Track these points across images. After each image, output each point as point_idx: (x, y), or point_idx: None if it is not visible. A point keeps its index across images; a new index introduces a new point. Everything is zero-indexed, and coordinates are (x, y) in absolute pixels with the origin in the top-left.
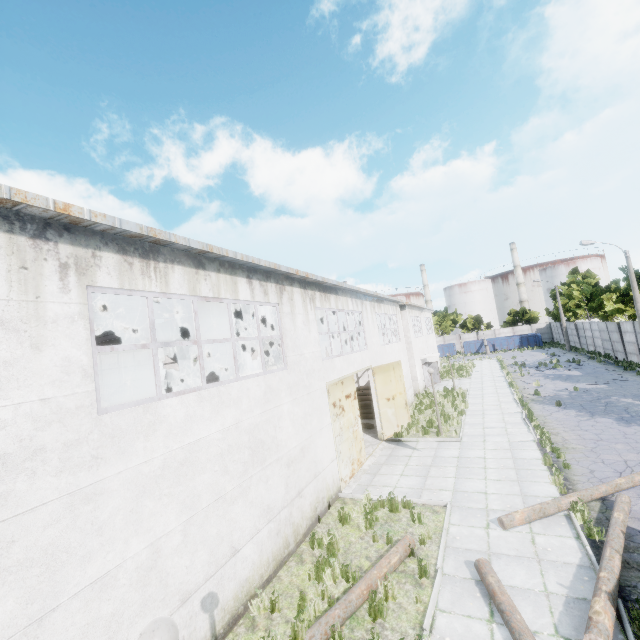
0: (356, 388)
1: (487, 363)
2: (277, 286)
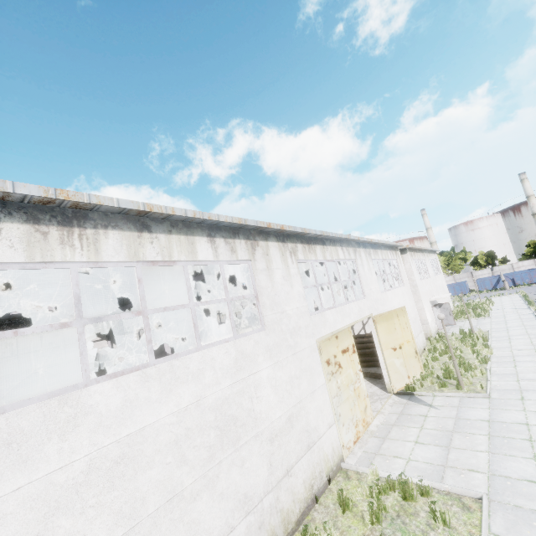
0: (361, 335)
1: (508, 299)
2: (248, 242)
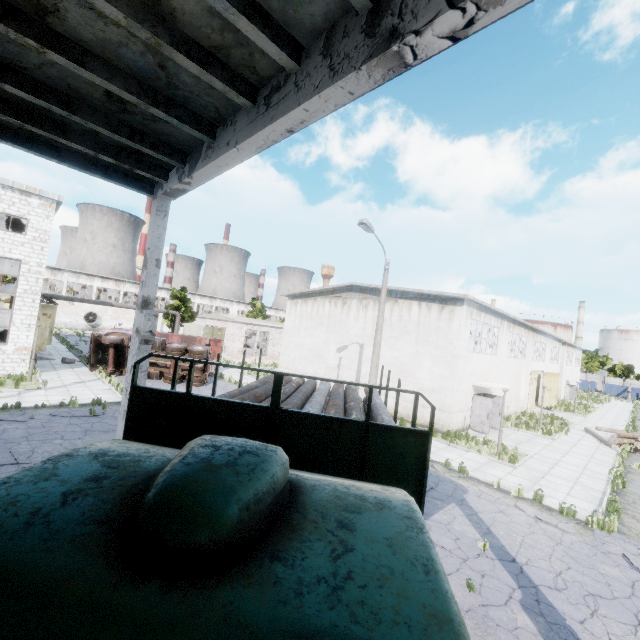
0: None
1: (623, 403)
2: (528, 331)
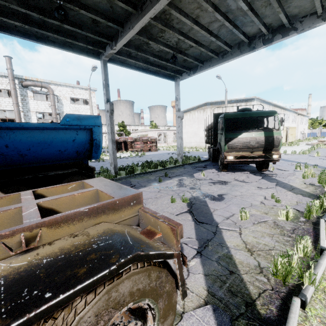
0: None
1: None
2: (281, 109)
